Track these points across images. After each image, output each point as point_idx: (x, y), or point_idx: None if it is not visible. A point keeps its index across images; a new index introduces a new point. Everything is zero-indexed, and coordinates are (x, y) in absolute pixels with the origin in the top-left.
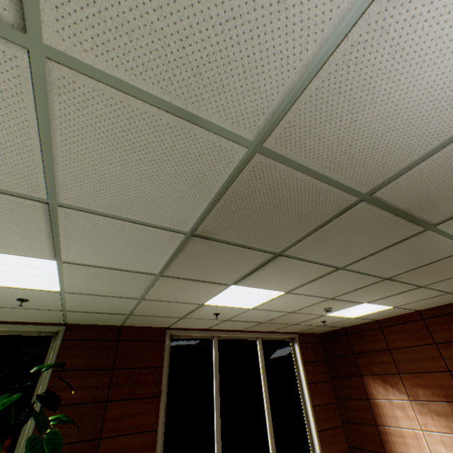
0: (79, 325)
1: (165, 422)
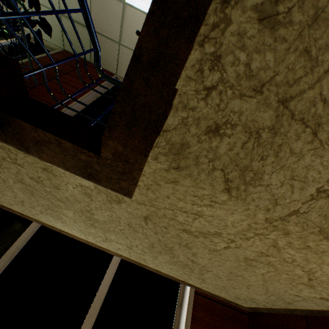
0: (70, 53)
1: (94, 101)
